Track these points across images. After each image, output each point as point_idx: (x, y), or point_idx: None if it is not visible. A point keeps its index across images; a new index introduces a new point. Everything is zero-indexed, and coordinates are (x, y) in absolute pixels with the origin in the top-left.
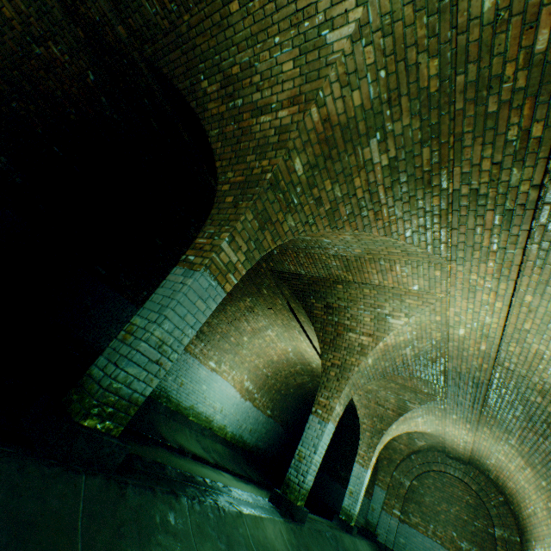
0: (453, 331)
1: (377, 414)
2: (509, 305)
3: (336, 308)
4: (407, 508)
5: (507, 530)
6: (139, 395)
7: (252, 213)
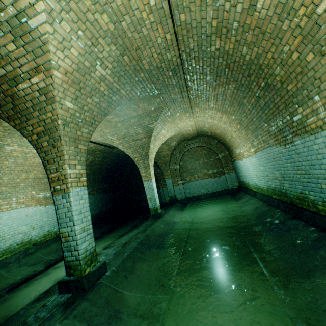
0: None
1: (139, 147)
2: None
3: None
4: (183, 177)
5: (223, 152)
6: None
7: None
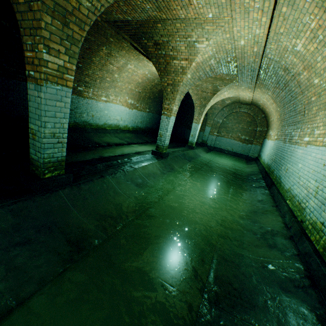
0: (237, 44)
1: (202, 97)
2: (272, 17)
3: (161, 44)
4: (220, 131)
5: (262, 127)
6: (61, 157)
7: (48, 15)
